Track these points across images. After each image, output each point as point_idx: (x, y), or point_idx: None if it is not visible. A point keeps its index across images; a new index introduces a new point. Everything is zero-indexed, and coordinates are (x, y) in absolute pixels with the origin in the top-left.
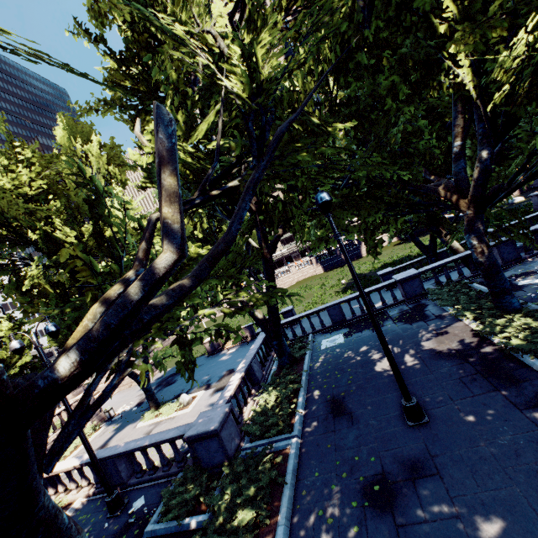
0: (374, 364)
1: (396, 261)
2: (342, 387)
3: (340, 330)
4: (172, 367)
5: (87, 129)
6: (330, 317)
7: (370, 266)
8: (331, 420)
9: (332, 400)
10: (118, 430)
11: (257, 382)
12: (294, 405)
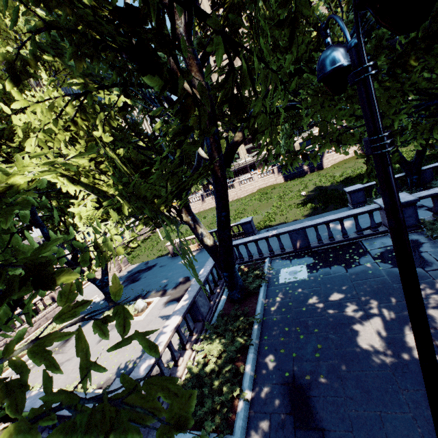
0: (354, 331)
1: (360, 175)
2: (307, 362)
3: (303, 259)
4: (141, 263)
5: (19, 3)
6: (292, 242)
7: (331, 178)
8: (290, 433)
9: (292, 385)
10: (83, 324)
11: (201, 318)
12: (238, 392)
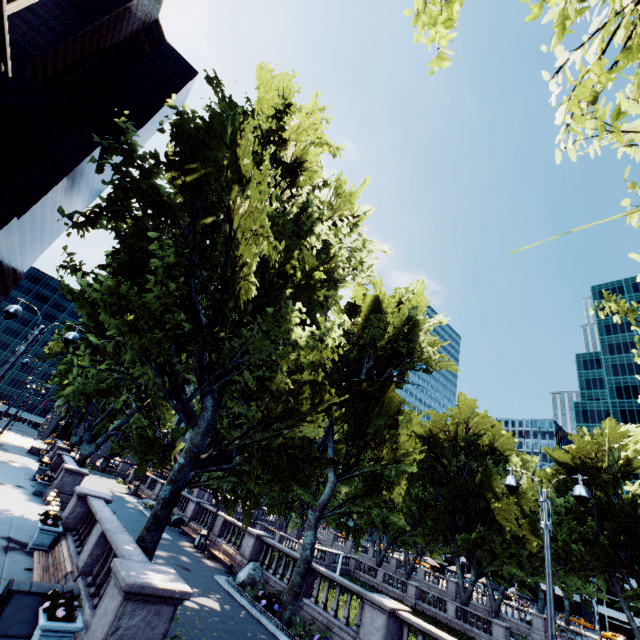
0: None
1: None
2: None
3: None
4: None
5: None
6: None
7: None
8: None
9: None
10: None
11: None
12: None
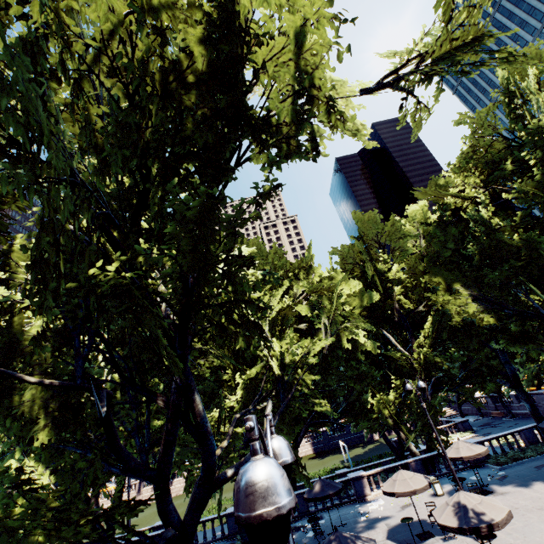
0: None
1: None
2: None
3: None
4: None
5: None
6: None
7: None
8: None
9: None
10: None
11: None
12: None
